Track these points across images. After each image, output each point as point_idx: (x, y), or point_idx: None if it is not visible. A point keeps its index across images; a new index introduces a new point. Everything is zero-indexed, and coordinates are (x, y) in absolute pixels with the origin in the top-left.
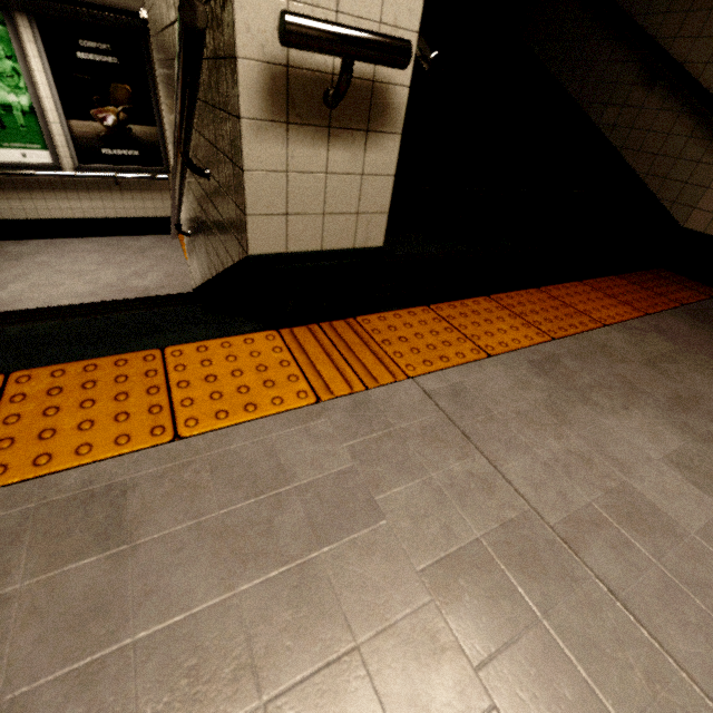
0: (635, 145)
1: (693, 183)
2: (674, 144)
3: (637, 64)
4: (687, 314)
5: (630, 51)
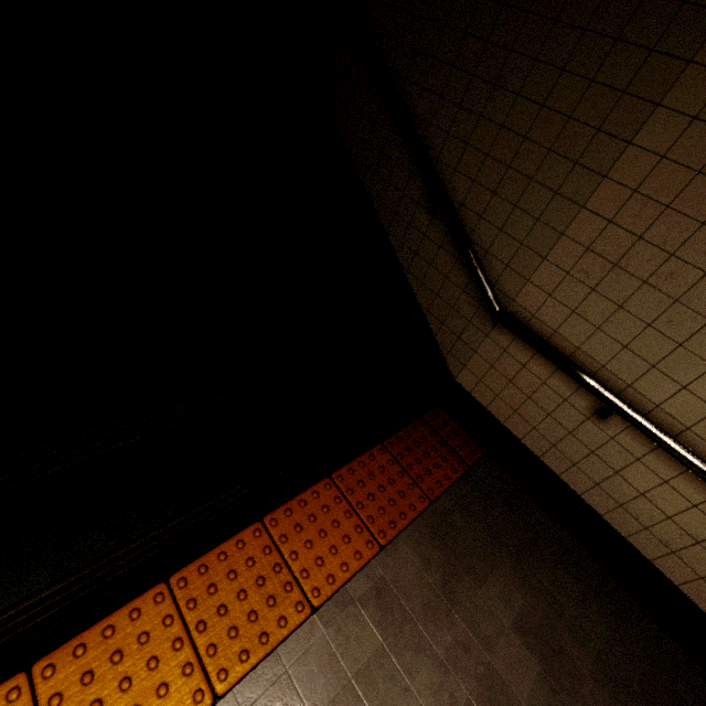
0: (419, 274)
1: (464, 340)
2: (451, 291)
3: (422, 181)
4: (429, 528)
5: (415, 162)
